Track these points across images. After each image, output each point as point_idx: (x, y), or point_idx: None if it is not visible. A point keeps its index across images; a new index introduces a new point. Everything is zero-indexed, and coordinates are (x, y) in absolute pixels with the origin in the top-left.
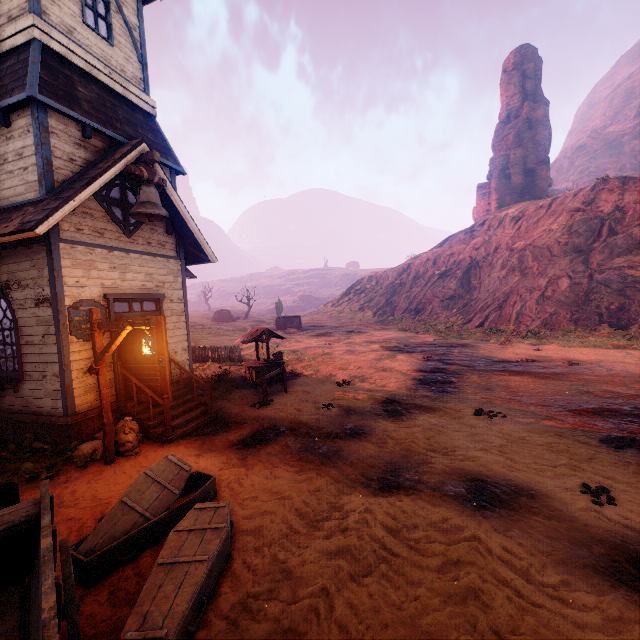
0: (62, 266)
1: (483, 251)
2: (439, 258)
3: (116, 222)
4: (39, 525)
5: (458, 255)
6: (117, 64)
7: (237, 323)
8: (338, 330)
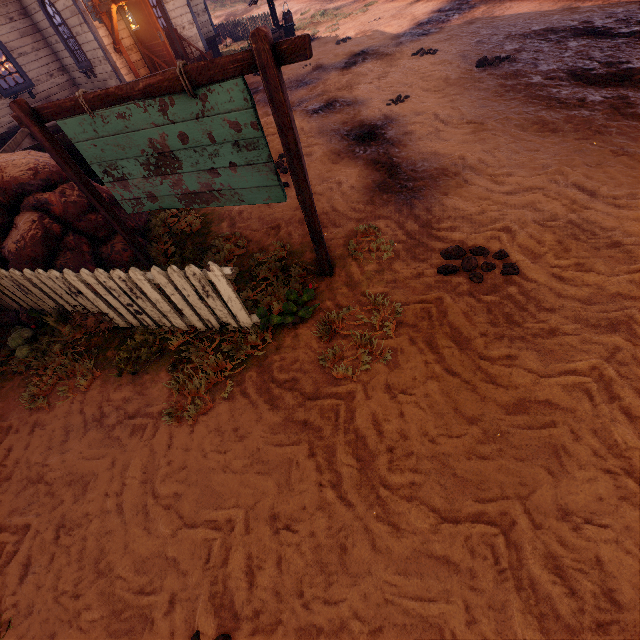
0: None
1: None
2: None
3: None
4: None
5: None
6: None
7: None
8: None
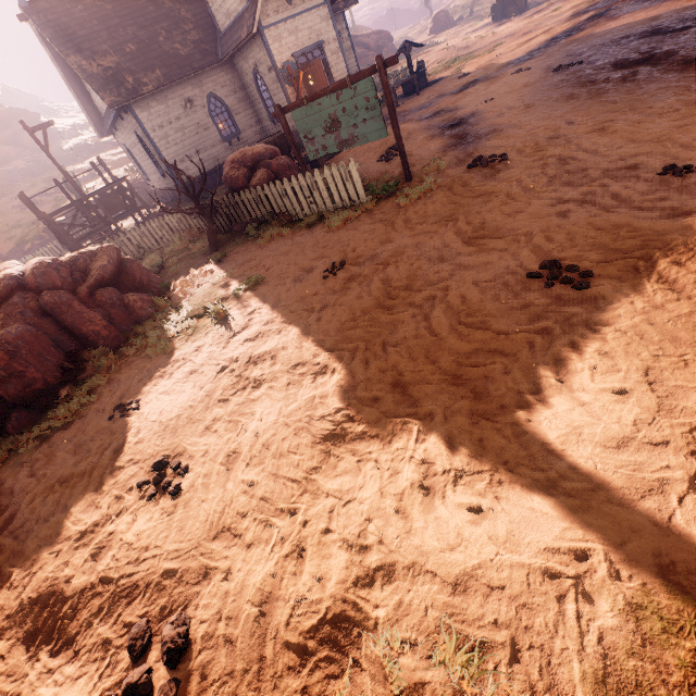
0: (269, 45)
1: None
2: None
3: None
4: None
5: None
6: None
7: (454, 28)
8: None
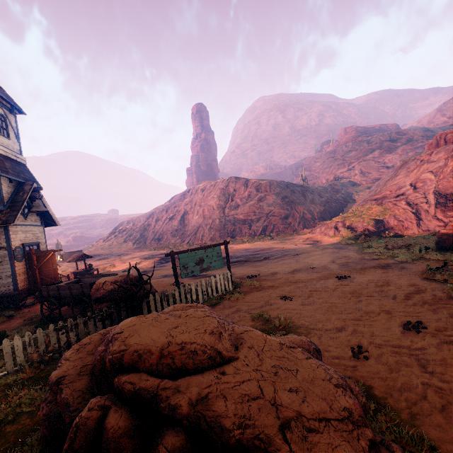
0: (10, 234)
1: (190, 206)
2: (169, 209)
3: (22, 214)
4: (80, 281)
5: (178, 207)
6: (11, 146)
7: None
8: (112, 255)
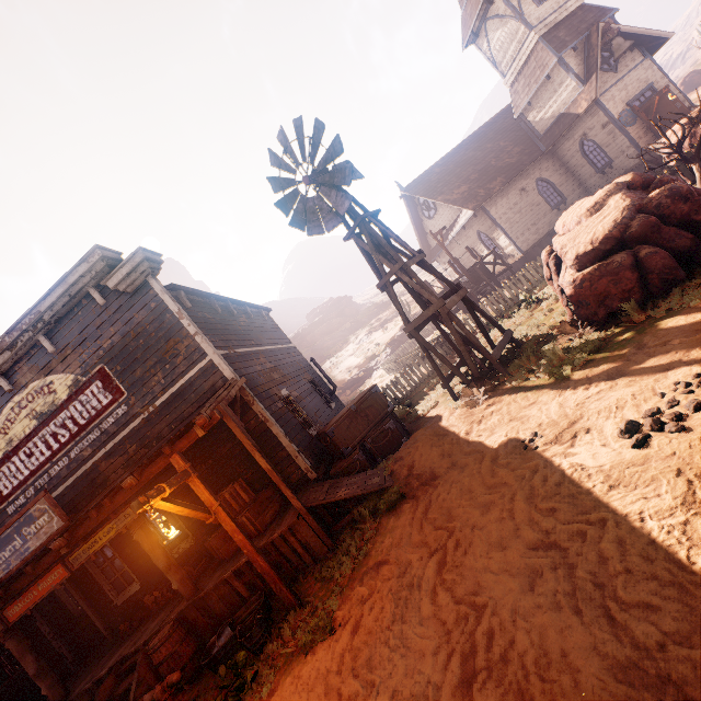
0: (605, 106)
1: None
2: None
3: (607, 72)
4: None
5: None
6: (555, 5)
7: None
8: None
